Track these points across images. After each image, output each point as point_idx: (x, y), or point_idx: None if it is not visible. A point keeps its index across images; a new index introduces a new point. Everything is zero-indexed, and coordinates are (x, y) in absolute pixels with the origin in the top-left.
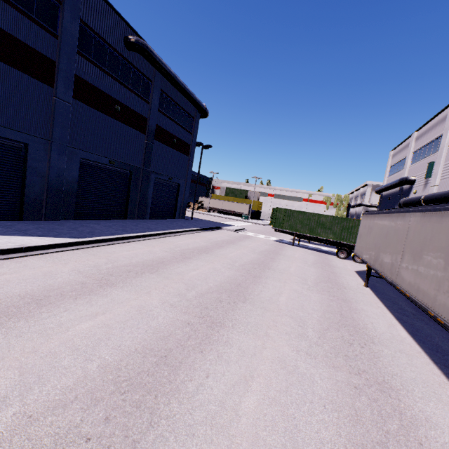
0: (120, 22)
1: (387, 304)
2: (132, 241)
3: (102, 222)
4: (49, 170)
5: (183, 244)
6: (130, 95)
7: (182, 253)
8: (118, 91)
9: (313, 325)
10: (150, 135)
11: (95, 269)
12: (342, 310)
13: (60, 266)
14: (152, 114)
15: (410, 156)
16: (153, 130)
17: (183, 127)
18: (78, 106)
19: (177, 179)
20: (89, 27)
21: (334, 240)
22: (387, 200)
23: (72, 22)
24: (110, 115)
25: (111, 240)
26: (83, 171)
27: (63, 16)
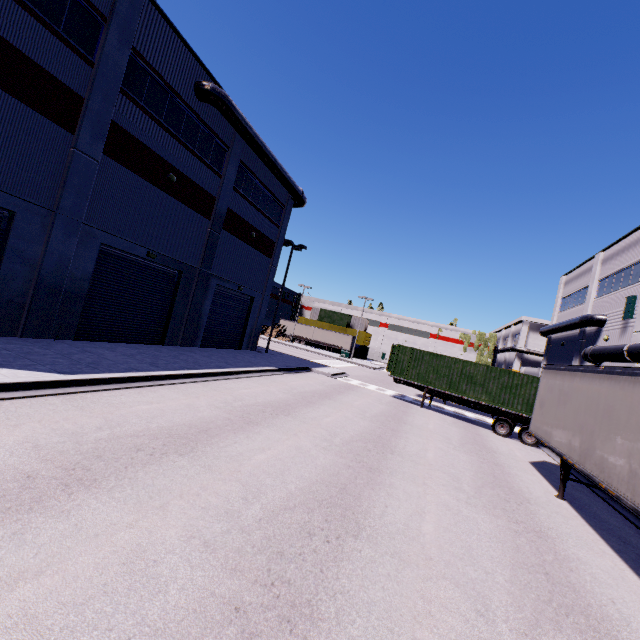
0: (192, 61)
1: (614, 543)
2: (162, 384)
3: (122, 346)
4: (44, 256)
5: (248, 395)
6: (193, 161)
7: (244, 413)
8: (176, 154)
9: (504, 609)
10: (217, 221)
11: (72, 440)
12: (545, 561)
13: (2, 430)
14: (224, 193)
15: (595, 286)
16: (223, 216)
17: (267, 216)
18: (109, 167)
19: (250, 290)
20: (145, 59)
21: (489, 404)
22: (559, 347)
23: (119, 48)
24: (159, 186)
25: (126, 381)
26: (103, 264)
27: (106, 38)
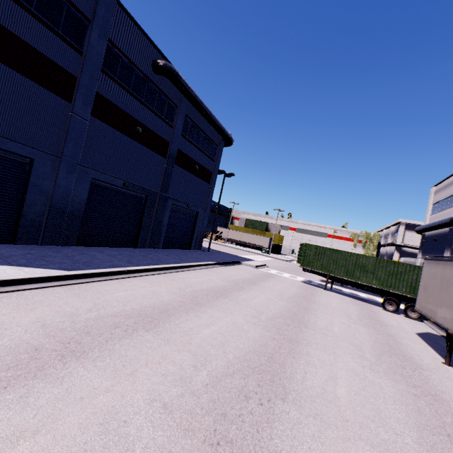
0: (150, 46)
1: None
2: (135, 276)
3: (108, 249)
4: (54, 188)
5: (196, 282)
6: (153, 117)
7: (193, 296)
8: (141, 112)
9: None
10: (171, 159)
11: (70, 320)
12: (444, 423)
13: (22, 313)
14: (175, 138)
15: None
16: (175, 155)
17: (206, 154)
18: (96, 124)
19: (195, 206)
20: (117, 47)
21: (379, 287)
22: (432, 242)
23: (100, 40)
24: (130, 136)
25: (109, 275)
26: (94, 192)
27: (90, 34)
